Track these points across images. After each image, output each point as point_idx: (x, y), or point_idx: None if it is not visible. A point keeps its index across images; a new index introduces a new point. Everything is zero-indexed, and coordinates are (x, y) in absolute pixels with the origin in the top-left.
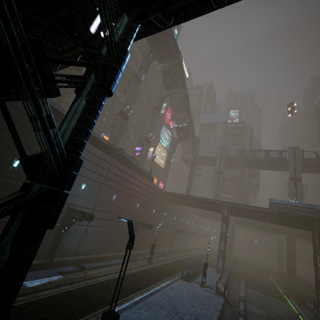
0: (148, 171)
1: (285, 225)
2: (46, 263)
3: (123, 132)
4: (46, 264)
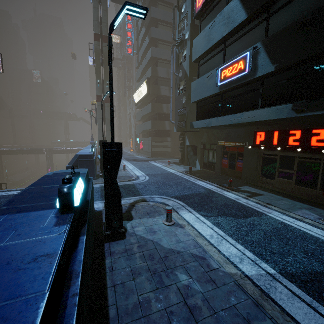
0: None
1: None
2: None
3: None
4: None
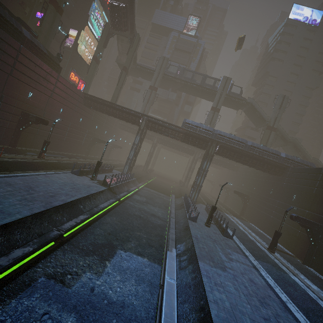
0: (50, 52)
1: (188, 143)
2: None
3: None
4: None
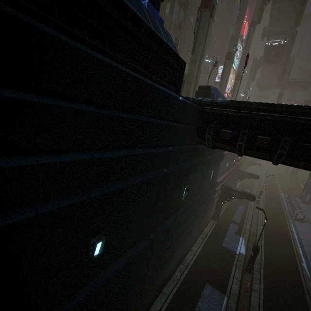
0: None
1: None
2: (218, 225)
3: (205, 68)
4: (219, 226)
